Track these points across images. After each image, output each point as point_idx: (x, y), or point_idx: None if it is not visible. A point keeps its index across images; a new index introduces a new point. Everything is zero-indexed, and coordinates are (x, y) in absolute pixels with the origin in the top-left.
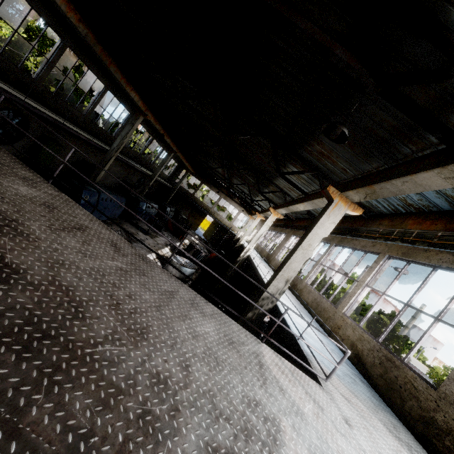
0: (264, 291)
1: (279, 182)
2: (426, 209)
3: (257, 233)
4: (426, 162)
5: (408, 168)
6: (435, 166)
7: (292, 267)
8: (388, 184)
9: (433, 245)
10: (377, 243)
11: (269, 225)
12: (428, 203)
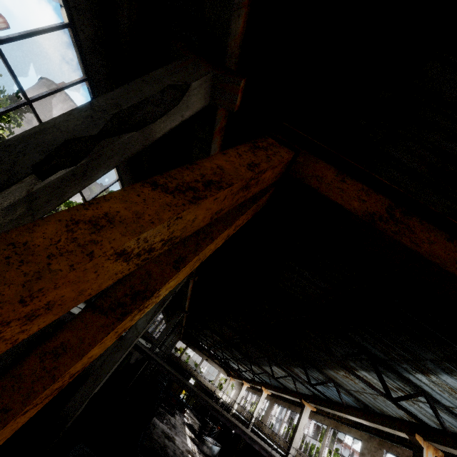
0: (287, 456)
1: (265, 368)
2: (338, 401)
3: (256, 407)
4: (327, 404)
5: (324, 404)
6: (329, 408)
7: (296, 441)
8: (321, 407)
9: (342, 423)
10: (325, 419)
11: (263, 400)
12: (337, 399)
